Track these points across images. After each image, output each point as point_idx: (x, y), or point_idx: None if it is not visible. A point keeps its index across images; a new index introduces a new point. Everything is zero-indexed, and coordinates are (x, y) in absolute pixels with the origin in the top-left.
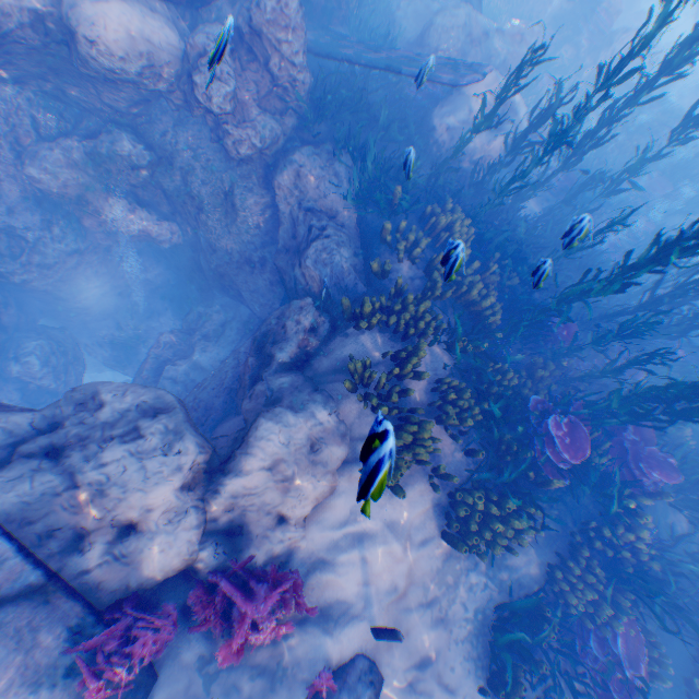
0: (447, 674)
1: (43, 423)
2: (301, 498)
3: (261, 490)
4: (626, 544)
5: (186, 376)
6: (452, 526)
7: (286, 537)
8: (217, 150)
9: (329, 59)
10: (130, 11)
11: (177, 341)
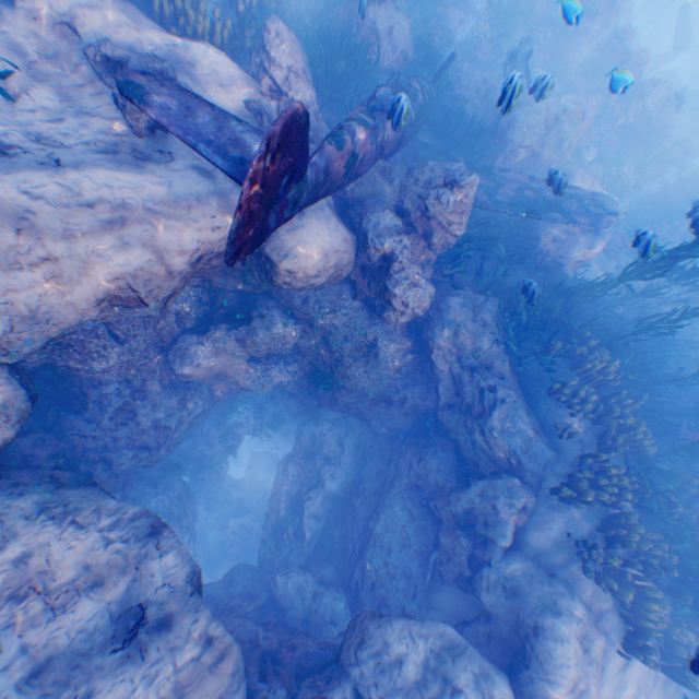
0: None
1: (351, 691)
2: None
3: None
4: None
5: (322, 506)
6: (669, 661)
7: None
8: (359, 306)
9: None
10: (319, 227)
11: (300, 468)
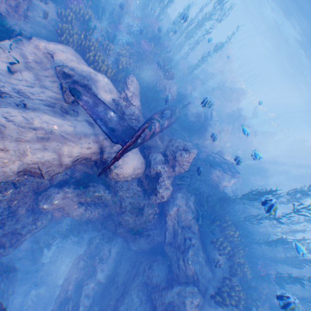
0: None
1: None
2: None
3: None
4: None
5: (93, 290)
6: None
7: None
8: (138, 188)
9: None
10: (133, 156)
11: (86, 264)
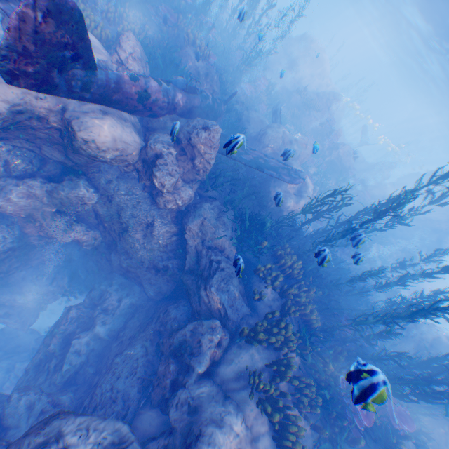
0: None
1: None
2: None
3: None
4: None
5: (88, 347)
6: None
7: None
8: (146, 196)
9: (222, 154)
10: (116, 124)
11: (81, 315)
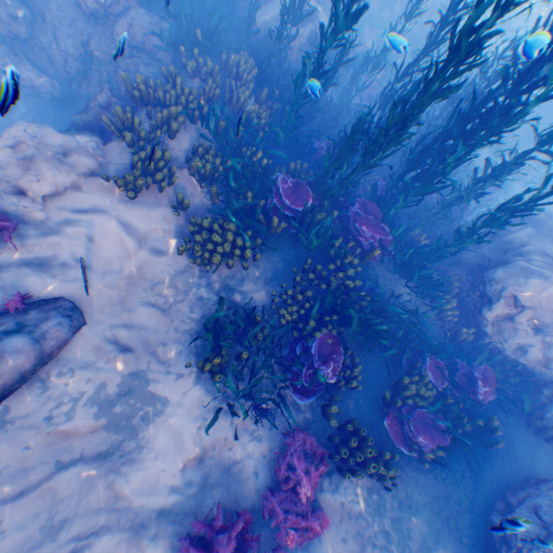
0: (156, 345)
1: None
2: (42, 180)
3: (6, 166)
4: (337, 280)
5: None
6: (187, 244)
7: (23, 206)
8: (80, 14)
9: None
10: None
11: None
